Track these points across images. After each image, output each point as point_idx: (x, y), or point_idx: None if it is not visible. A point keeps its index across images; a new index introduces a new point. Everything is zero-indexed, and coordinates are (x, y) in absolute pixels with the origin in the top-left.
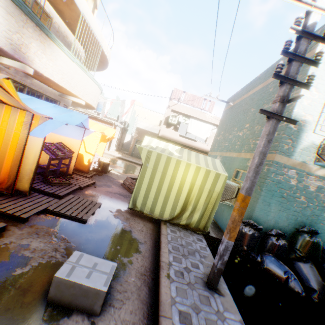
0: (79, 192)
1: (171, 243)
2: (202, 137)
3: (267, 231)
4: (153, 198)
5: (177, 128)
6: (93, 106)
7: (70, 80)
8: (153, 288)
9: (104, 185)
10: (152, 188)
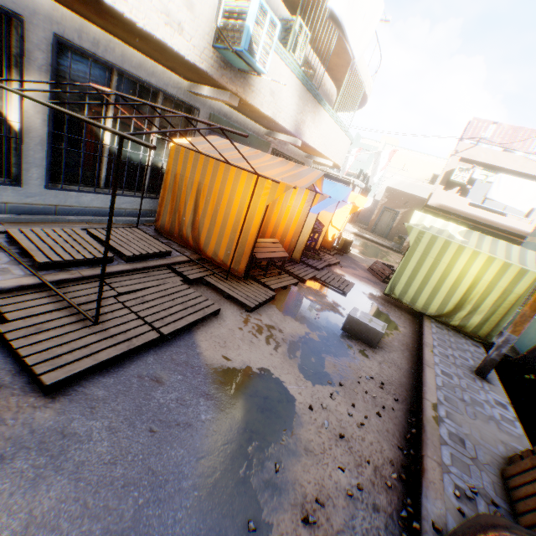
0: (329, 269)
1: (436, 335)
2: (519, 208)
3: None
4: (416, 287)
5: (467, 190)
6: (339, 166)
7: (326, 142)
8: (414, 355)
9: (349, 267)
10: (417, 275)
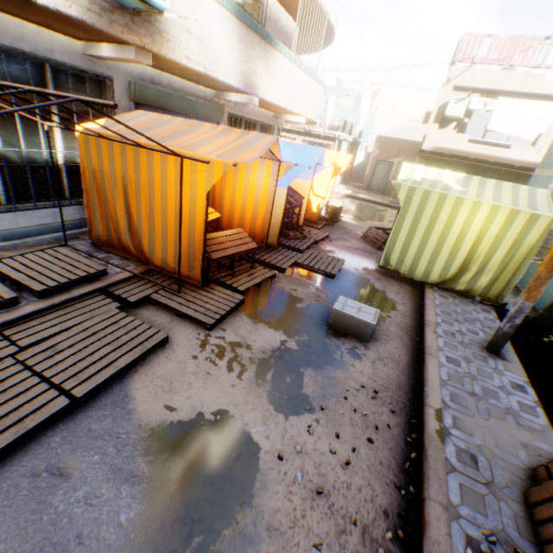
0: (316, 247)
1: (440, 307)
2: (524, 136)
3: None
4: (414, 254)
5: (465, 124)
6: (315, 121)
7: (291, 95)
8: (416, 340)
9: (339, 239)
10: (413, 240)
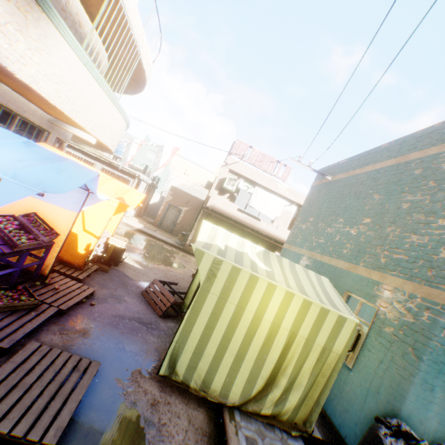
0: (56, 325)
1: None
2: (270, 215)
3: None
4: (212, 356)
5: (235, 197)
6: (109, 148)
7: (73, 97)
8: None
9: (110, 297)
10: (212, 335)
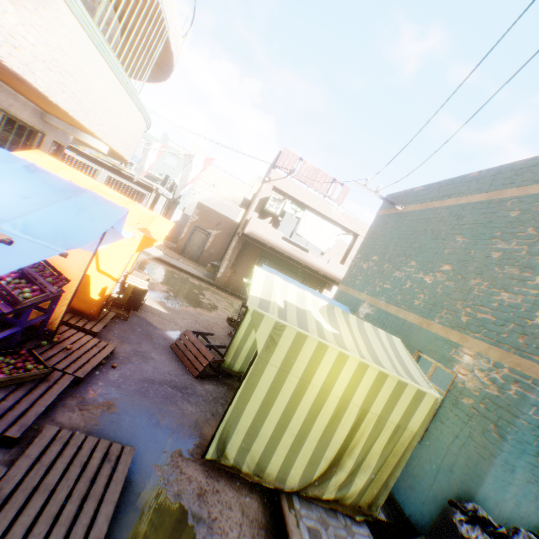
0: (73, 397)
1: None
2: (321, 247)
3: (509, 533)
4: (268, 436)
5: (279, 222)
6: (125, 158)
7: (81, 92)
8: None
9: (134, 355)
10: (270, 412)
